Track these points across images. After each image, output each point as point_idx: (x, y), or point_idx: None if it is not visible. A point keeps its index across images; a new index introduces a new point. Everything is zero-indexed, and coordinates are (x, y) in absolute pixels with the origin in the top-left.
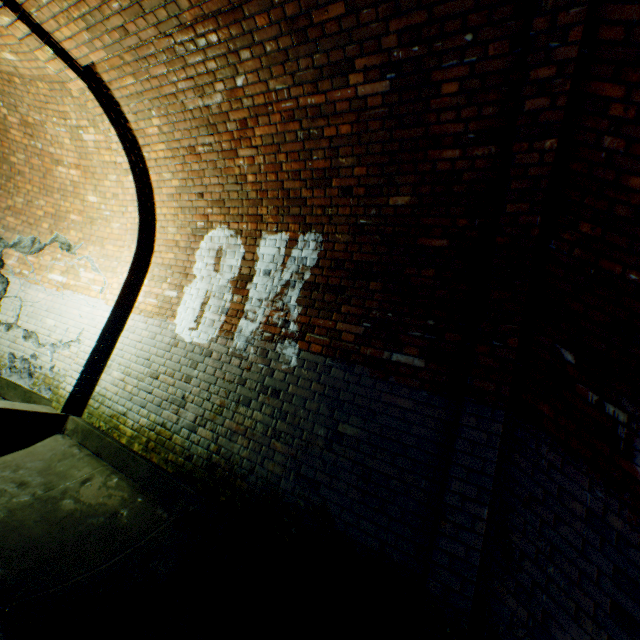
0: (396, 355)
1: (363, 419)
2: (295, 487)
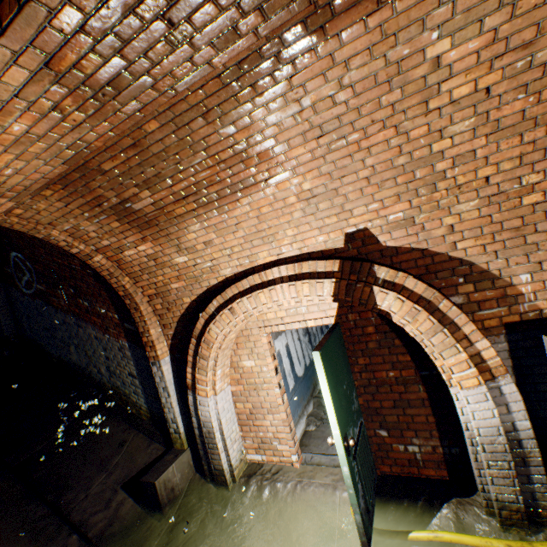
0: None
1: None
2: None
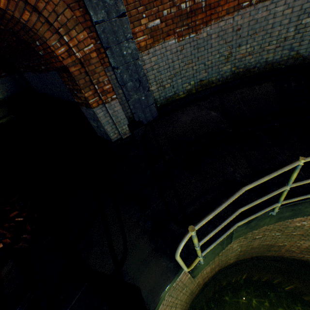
0: (3, 74)
1: (8, 83)
2: (11, 94)
